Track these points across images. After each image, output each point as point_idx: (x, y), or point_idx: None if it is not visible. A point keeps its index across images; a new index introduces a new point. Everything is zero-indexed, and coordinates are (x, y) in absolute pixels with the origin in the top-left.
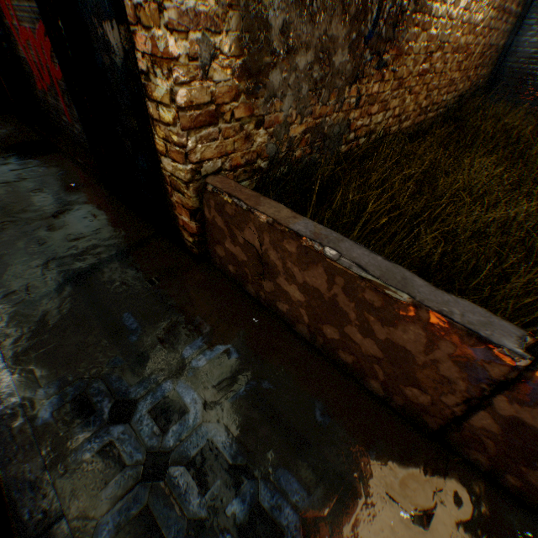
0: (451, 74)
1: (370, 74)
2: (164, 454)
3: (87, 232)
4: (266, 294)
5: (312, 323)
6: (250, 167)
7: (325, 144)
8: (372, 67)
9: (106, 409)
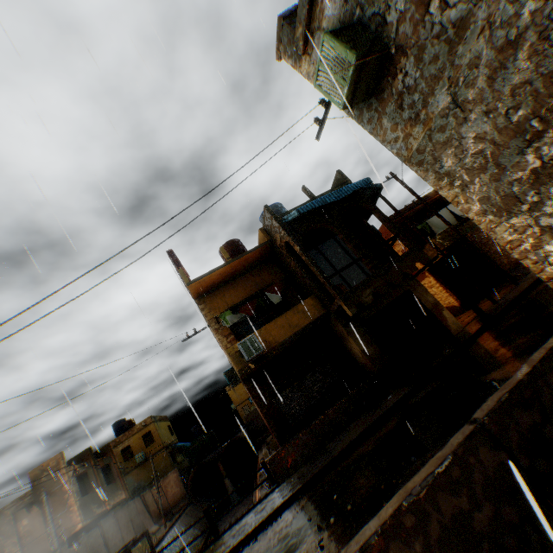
0: None
1: None
2: None
3: None
4: None
5: None
6: None
7: None
8: None
9: None
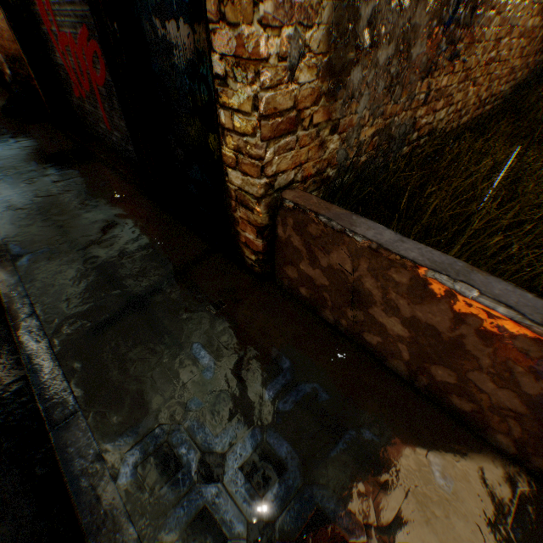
0: (513, 61)
1: (441, 66)
2: (268, 524)
3: (139, 249)
4: (350, 323)
5: (414, 361)
6: (319, 177)
7: (390, 146)
8: (445, 58)
9: (193, 464)
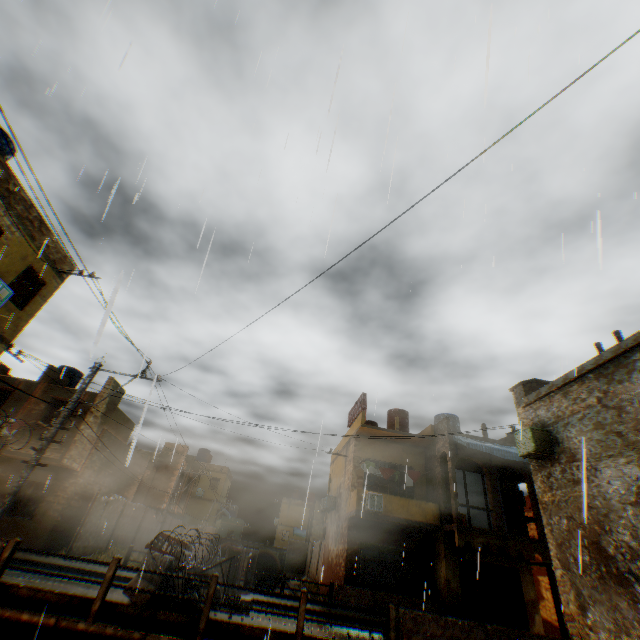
0: None
1: None
2: None
3: None
4: None
5: None
6: None
7: None
8: None
9: None
